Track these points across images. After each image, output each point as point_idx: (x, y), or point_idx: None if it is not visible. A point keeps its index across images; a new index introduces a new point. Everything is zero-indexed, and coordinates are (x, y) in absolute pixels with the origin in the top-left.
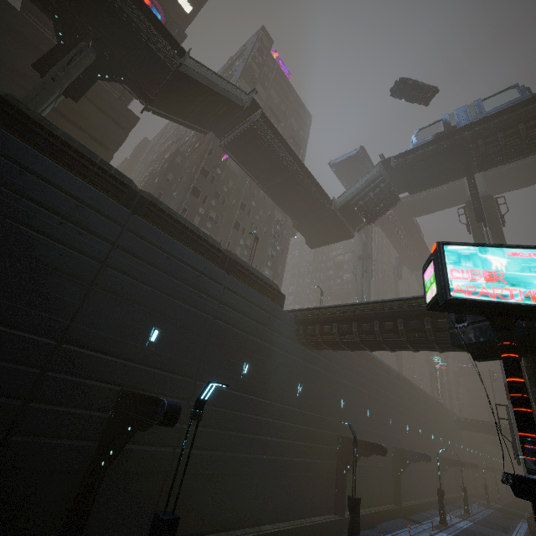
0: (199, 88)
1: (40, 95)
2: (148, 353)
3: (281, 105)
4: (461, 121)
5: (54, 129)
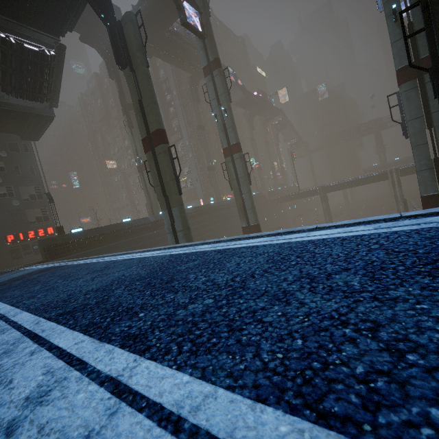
0: None
1: None
2: None
3: None
4: None
5: None
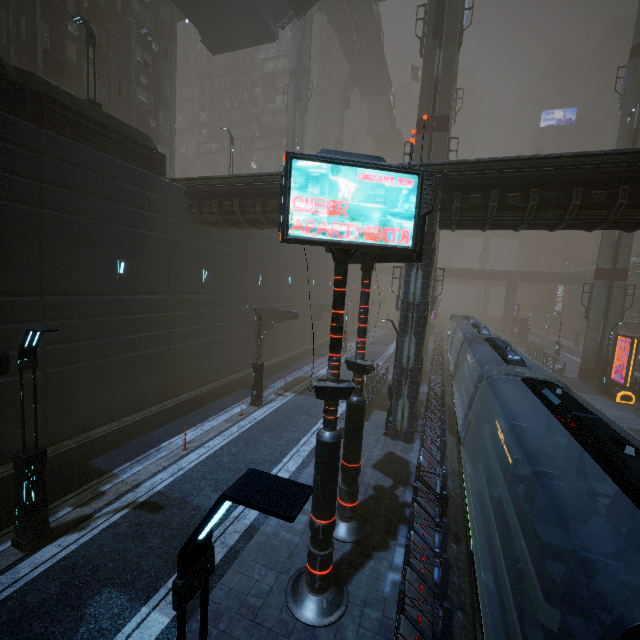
0: None
1: None
2: None
3: None
4: None
5: None
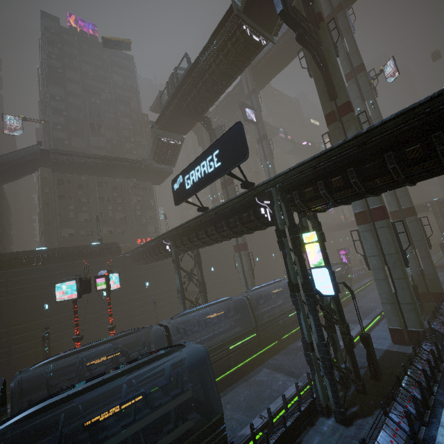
0: (5, 170)
1: None
2: (48, 313)
3: (99, 72)
4: (171, 89)
5: None
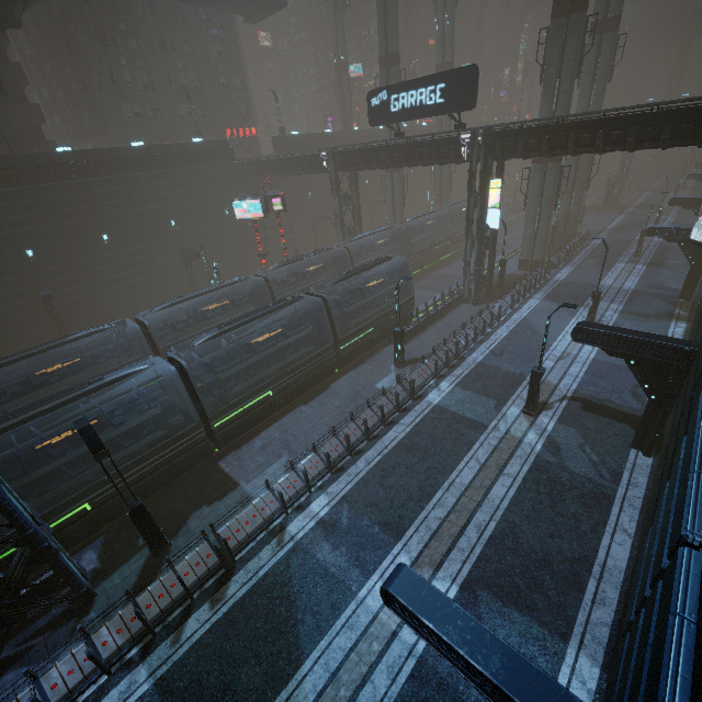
0: None
1: (8, 123)
2: (177, 231)
3: None
4: None
5: (55, 158)
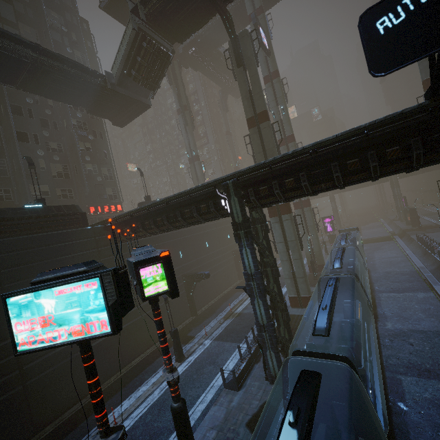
0: None
1: None
2: None
3: None
4: None
5: None
